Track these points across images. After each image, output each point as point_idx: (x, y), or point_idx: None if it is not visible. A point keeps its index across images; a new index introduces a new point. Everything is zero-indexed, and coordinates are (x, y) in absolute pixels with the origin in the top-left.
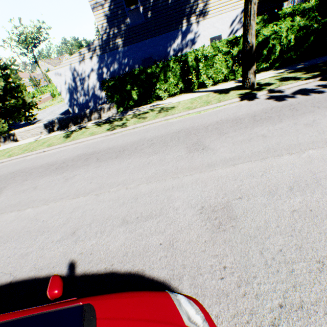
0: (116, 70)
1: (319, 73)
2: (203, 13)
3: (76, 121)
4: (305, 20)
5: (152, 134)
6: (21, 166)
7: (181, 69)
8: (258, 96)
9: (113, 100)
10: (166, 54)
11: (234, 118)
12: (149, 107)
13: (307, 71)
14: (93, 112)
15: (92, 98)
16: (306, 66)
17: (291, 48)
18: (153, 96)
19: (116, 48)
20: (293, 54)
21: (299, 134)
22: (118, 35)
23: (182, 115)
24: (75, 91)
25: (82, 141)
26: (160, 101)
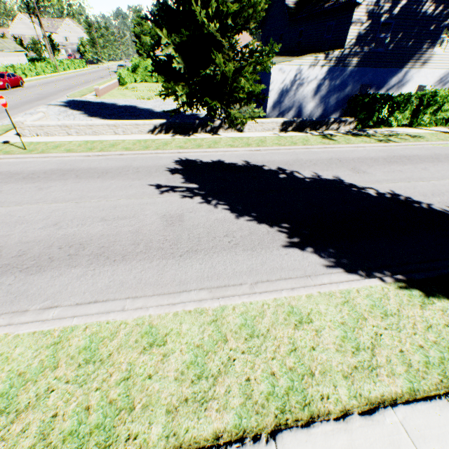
0: (335, 86)
1: None
2: (425, 62)
3: (314, 127)
4: None
5: (438, 152)
6: (326, 156)
7: (415, 105)
8: None
9: (358, 116)
10: (382, 87)
11: None
12: (386, 131)
13: None
14: (335, 122)
15: (296, 107)
16: None
17: None
18: (386, 122)
19: (348, 66)
20: None
21: None
22: (357, 54)
23: (442, 143)
24: (285, 94)
25: (362, 146)
26: (388, 128)
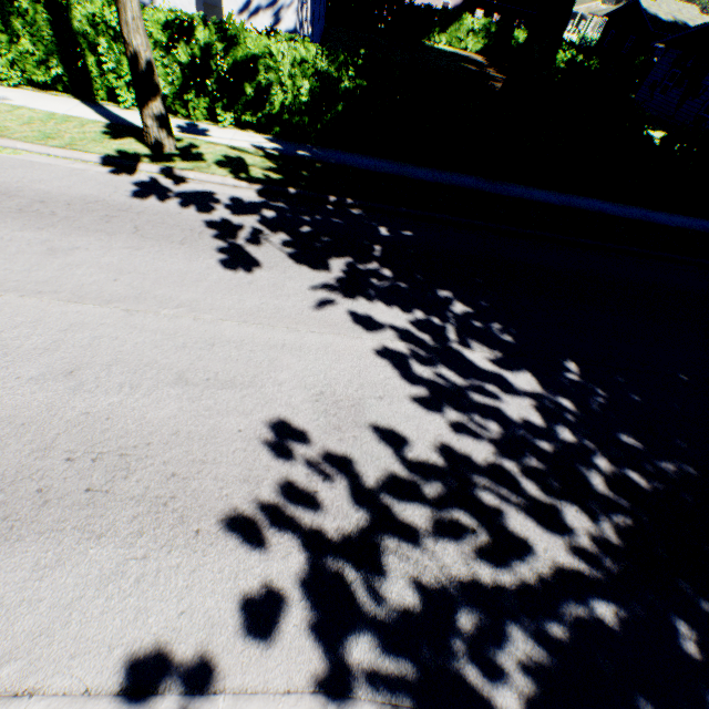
0: None
1: (280, 178)
2: None
3: None
4: (330, 61)
5: None
6: None
7: (57, 28)
8: (143, 171)
9: None
10: None
11: (10, 191)
12: None
13: (283, 166)
14: None
15: None
16: (309, 157)
17: (307, 109)
18: None
19: None
20: (310, 124)
21: (6, 259)
22: None
23: None
24: None
25: None
26: (3, 86)
